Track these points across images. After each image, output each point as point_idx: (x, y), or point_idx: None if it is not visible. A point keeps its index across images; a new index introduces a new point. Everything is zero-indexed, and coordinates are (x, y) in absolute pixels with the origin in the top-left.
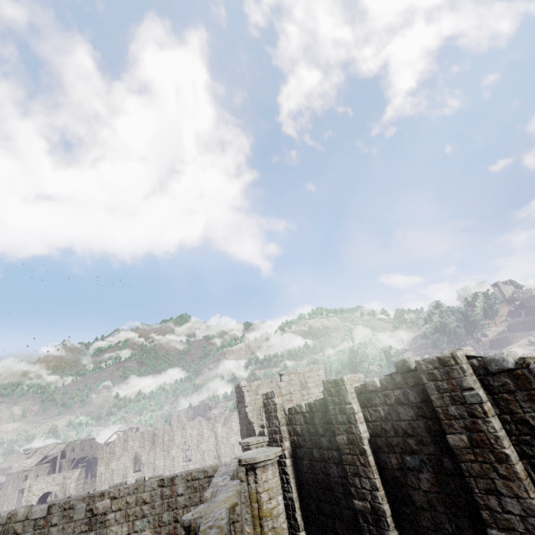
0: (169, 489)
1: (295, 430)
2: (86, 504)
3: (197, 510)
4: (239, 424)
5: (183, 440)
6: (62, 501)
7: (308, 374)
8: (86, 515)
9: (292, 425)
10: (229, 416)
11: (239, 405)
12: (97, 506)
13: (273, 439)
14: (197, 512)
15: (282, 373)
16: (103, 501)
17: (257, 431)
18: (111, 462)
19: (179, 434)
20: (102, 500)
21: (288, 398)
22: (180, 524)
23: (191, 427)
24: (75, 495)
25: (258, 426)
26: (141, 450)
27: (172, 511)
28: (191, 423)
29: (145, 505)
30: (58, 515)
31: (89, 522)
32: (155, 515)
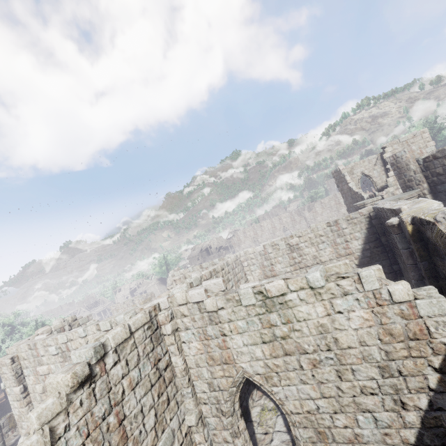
0: (335, 227)
1: (434, 172)
2: (284, 242)
3: (402, 214)
4: (321, 208)
5: (281, 226)
6: (269, 243)
7: (412, 141)
8: (286, 246)
9: (429, 170)
10: (309, 206)
11: (339, 184)
12: (291, 242)
13: (407, 186)
14: (404, 214)
15: (384, 146)
16: (293, 239)
17: (365, 197)
18: (240, 245)
19: (277, 223)
20: (292, 239)
21: (419, 152)
22: (388, 225)
23: (284, 217)
24: (273, 240)
25: (365, 193)
26: (256, 236)
27: (342, 237)
28: (284, 215)
29: (322, 237)
30: (270, 249)
31: (290, 249)
32: (330, 241)
